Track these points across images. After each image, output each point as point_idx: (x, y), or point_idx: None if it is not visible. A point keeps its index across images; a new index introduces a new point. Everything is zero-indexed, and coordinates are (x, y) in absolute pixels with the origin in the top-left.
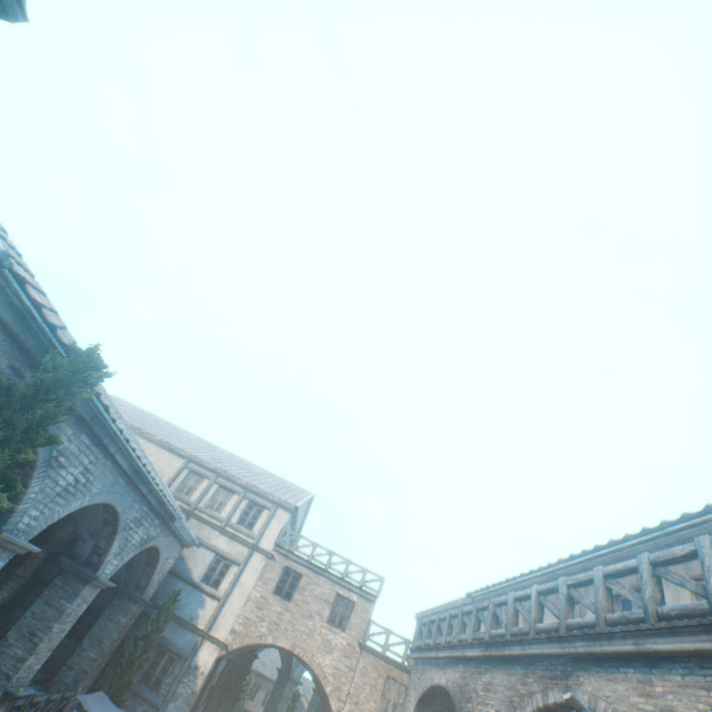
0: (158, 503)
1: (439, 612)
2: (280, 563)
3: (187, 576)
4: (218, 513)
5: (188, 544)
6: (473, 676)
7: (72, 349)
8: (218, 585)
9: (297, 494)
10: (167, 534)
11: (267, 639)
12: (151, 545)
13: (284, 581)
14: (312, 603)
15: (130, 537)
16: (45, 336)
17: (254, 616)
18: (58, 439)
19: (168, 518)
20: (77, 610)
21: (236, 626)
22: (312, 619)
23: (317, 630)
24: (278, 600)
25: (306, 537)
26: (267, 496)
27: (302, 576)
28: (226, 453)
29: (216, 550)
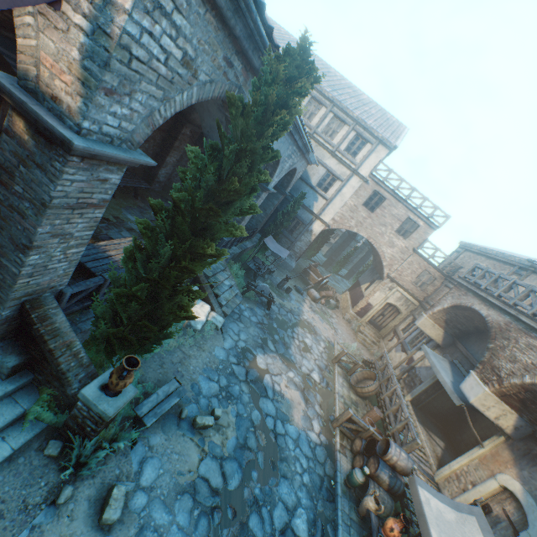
0: (302, 144)
1: (486, 253)
2: (371, 188)
3: (307, 181)
4: (330, 140)
5: (311, 164)
6: (518, 332)
7: (287, 50)
8: (326, 191)
9: (395, 130)
10: (301, 160)
11: (353, 229)
12: (293, 168)
13: (371, 199)
14: (387, 218)
15: (284, 166)
16: (250, 18)
17: (347, 215)
18: (278, 154)
19: (305, 152)
20: (258, 203)
21: (335, 218)
22: (384, 227)
23: (386, 234)
24: (364, 210)
25: (396, 173)
26: (372, 133)
27: (384, 200)
28: (337, 76)
29: (327, 168)
